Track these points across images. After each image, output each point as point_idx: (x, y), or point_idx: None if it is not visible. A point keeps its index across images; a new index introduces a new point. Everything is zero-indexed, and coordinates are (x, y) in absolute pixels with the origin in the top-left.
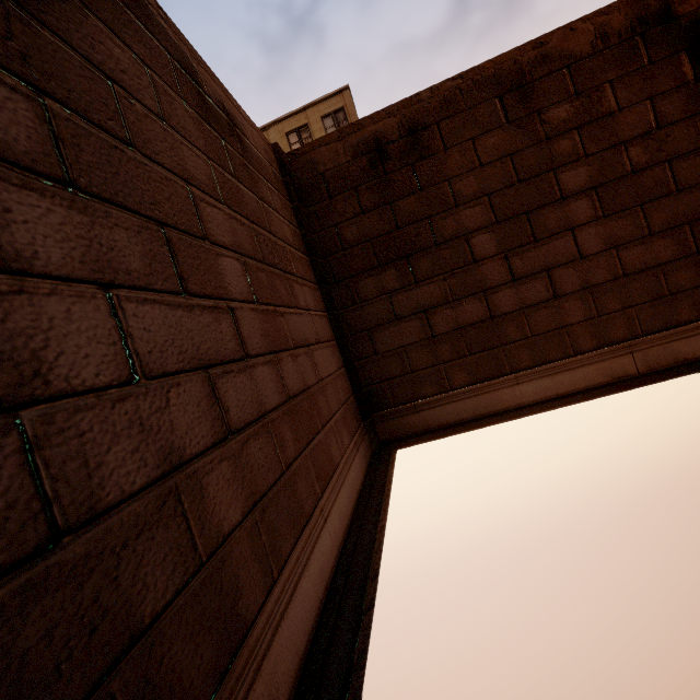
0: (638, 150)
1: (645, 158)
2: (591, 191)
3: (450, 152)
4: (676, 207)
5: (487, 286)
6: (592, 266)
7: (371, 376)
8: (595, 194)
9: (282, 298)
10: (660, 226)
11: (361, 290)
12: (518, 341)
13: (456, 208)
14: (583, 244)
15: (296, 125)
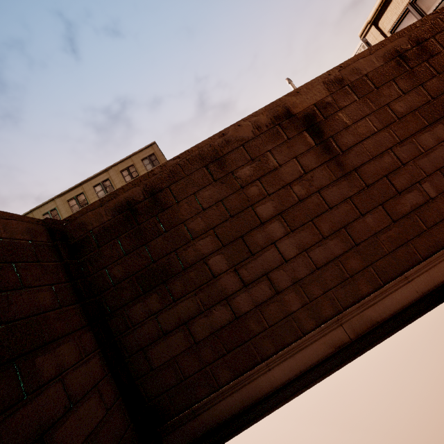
0: (298, 187)
1: (304, 191)
2: (278, 216)
3: (180, 204)
4: (332, 218)
5: (227, 293)
6: (294, 266)
7: (151, 391)
8: (281, 217)
9: None
10: (327, 232)
11: (132, 315)
12: (261, 333)
13: (193, 240)
14: (284, 251)
15: (126, 165)
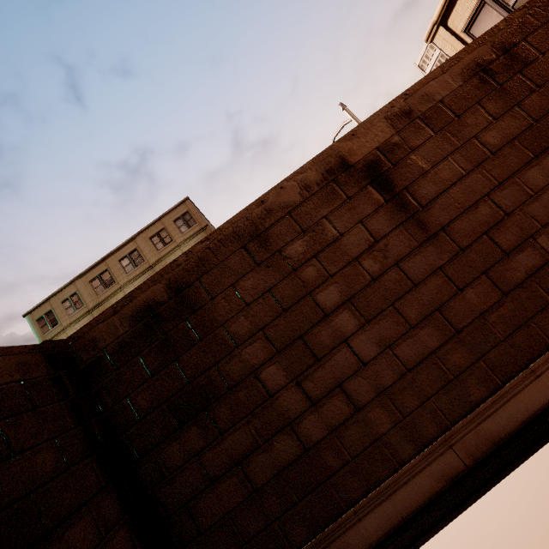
0: (369, 261)
1: (377, 266)
2: (347, 304)
3: (216, 301)
4: (420, 299)
5: (290, 417)
6: (376, 370)
7: None
8: (351, 305)
9: None
10: (416, 319)
11: (167, 459)
12: (342, 469)
13: (237, 348)
14: (360, 351)
15: (156, 230)
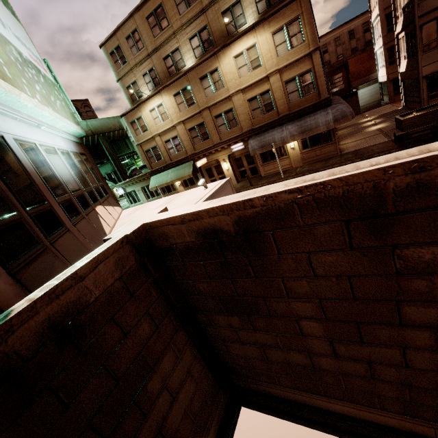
0: None
1: None
2: (437, 329)
3: (283, 257)
4: None
5: (311, 351)
6: (416, 375)
7: (227, 360)
8: None
9: (130, 435)
10: None
11: (215, 320)
12: (334, 386)
13: (288, 298)
14: (412, 360)
15: None
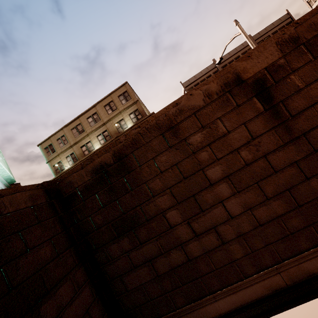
0: (245, 152)
1: (251, 156)
2: (226, 179)
3: (142, 167)
4: (277, 181)
5: (181, 241)
6: (239, 222)
7: (127, 305)
8: (229, 179)
9: None
10: (271, 194)
11: (111, 252)
12: (209, 273)
13: (153, 198)
14: (230, 209)
15: (108, 101)
